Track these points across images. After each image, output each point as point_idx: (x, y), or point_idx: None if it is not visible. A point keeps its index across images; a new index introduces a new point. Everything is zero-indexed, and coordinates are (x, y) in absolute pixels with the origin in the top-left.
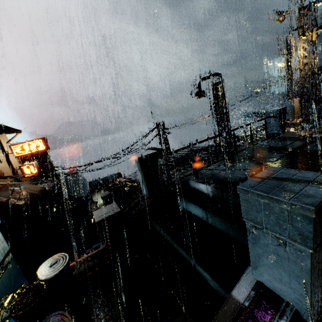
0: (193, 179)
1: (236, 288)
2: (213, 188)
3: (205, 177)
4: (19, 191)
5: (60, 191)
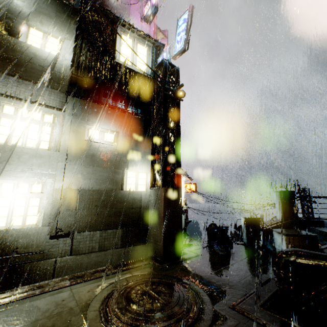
0: None
1: None
2: None
3: None
4: None
5: None
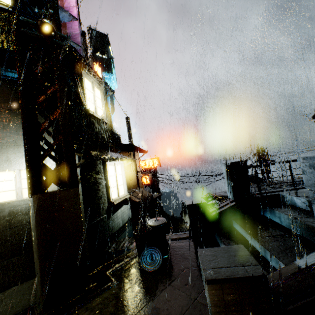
0: (287, 193)
1: (301, 259)
2: (310, 201)
3: (304, 193)
4: (138, 192)
5: (160, 205)
